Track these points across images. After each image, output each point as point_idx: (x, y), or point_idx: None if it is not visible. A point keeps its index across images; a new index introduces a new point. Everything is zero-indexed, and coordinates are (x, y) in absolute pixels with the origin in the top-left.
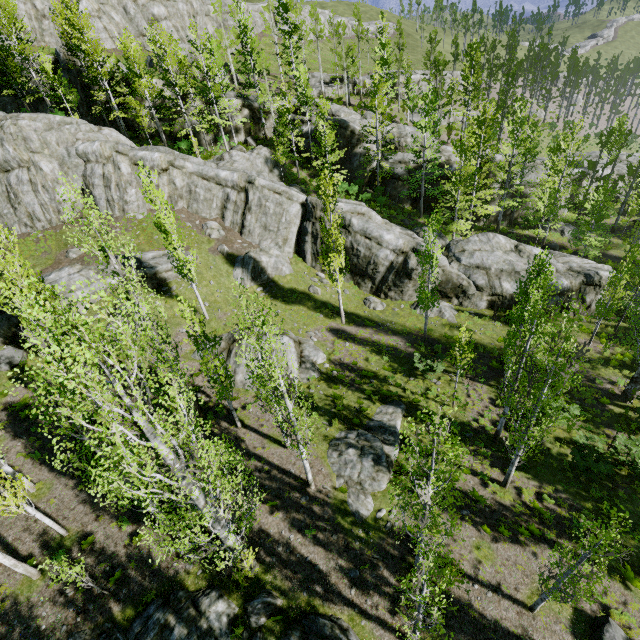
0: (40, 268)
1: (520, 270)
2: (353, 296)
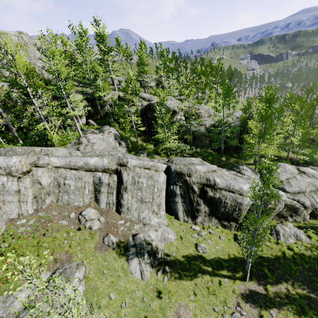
0: None
1: None
2: (227, 239)
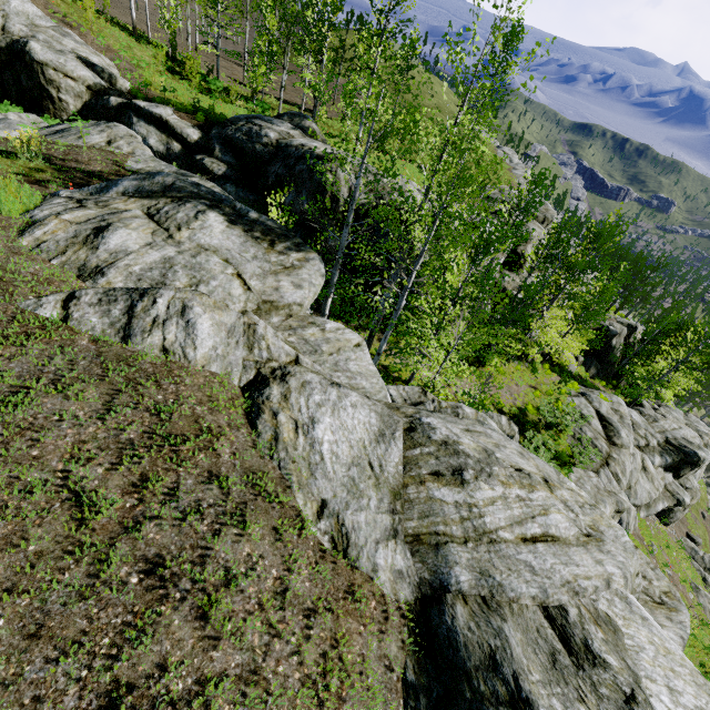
0: (707, 535)
1: None
2: None
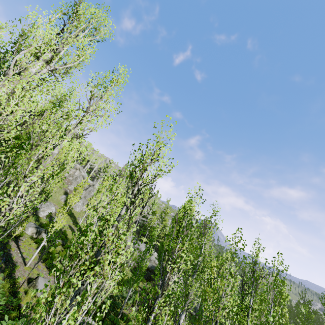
0: None
1: (152, 259)
2: None
